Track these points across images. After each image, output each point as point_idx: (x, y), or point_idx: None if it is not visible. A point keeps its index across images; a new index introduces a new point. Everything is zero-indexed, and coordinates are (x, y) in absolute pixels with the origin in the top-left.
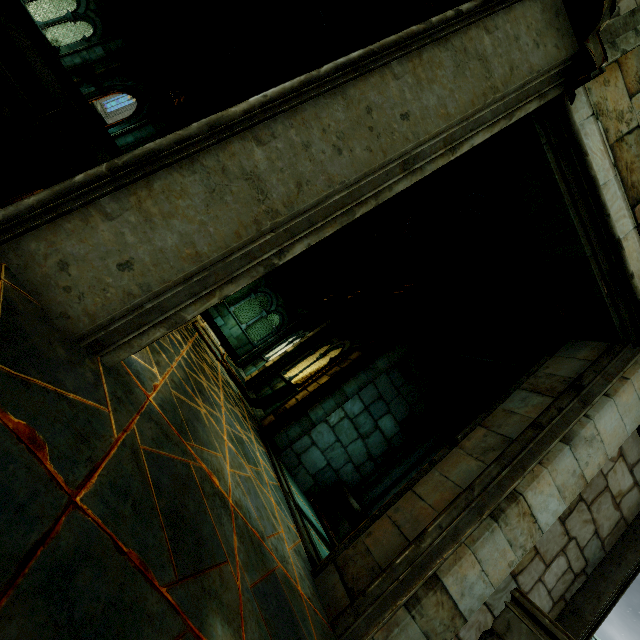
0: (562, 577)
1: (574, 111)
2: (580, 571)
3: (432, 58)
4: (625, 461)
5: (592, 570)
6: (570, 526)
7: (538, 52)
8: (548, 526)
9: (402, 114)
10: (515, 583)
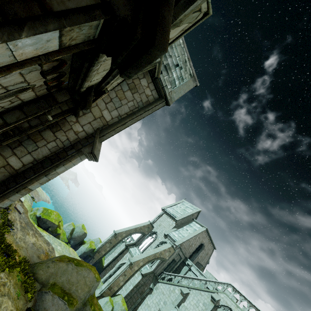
0: (132, 106)
1: None
2: (137, 107)
3: None
4: (149, 89)
5: (140, 108)
6: (134, 96)
7: None
8: None
9: None
10: (120, 102)
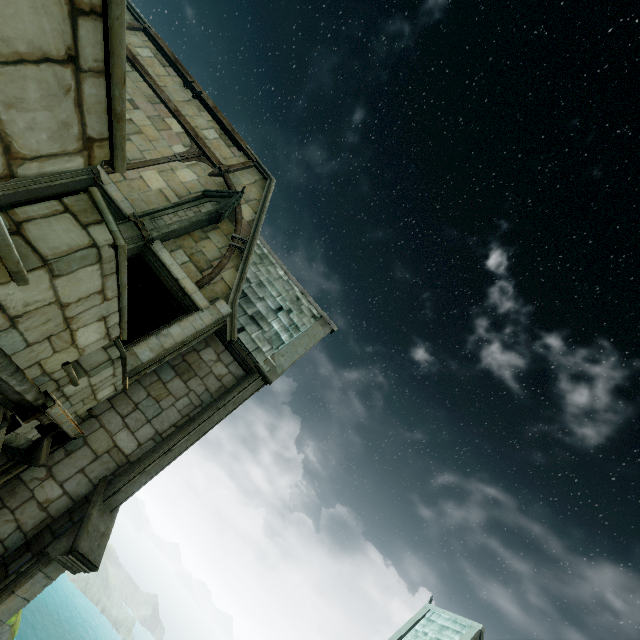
0: (188, 406)
1: (156, 247)
2: (199, 405)
3: None
4: (222, 363)
5: (206, 405)
6: (190, 385)
7: (125, 235)
8: (145, 360)
9: None
10: (158, 404)
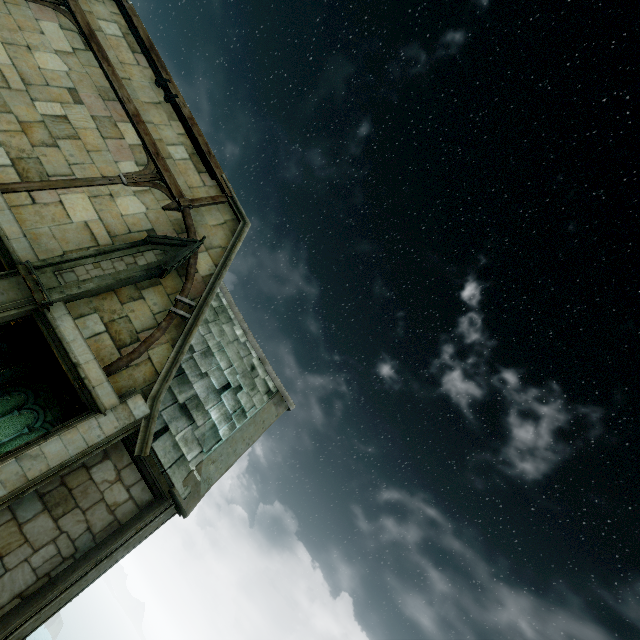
0: (51, 560)
1: (55, 312)
2: (70, 556)
3: None
4: (123, 483)
5: (81, 555)
6: (63, 523)
7: (3, 296)
8: None
9: None
10: (1, 562)
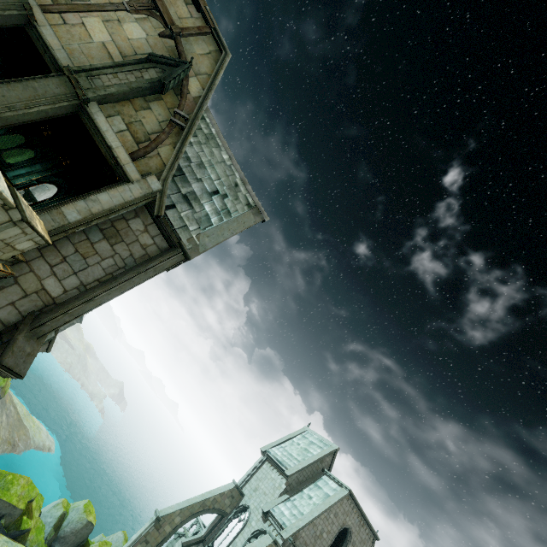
0: (112, 266)
1: (92, 109)
2: (122, 267)
3: (15, 85)
4: (149, 234)
5: (129, 268)
6: (116, 248)
7: (58, 90)
8: (72, 220)
9: (3, 96)
10: (85, 261)
